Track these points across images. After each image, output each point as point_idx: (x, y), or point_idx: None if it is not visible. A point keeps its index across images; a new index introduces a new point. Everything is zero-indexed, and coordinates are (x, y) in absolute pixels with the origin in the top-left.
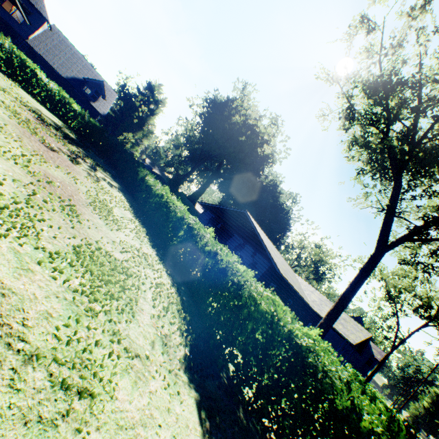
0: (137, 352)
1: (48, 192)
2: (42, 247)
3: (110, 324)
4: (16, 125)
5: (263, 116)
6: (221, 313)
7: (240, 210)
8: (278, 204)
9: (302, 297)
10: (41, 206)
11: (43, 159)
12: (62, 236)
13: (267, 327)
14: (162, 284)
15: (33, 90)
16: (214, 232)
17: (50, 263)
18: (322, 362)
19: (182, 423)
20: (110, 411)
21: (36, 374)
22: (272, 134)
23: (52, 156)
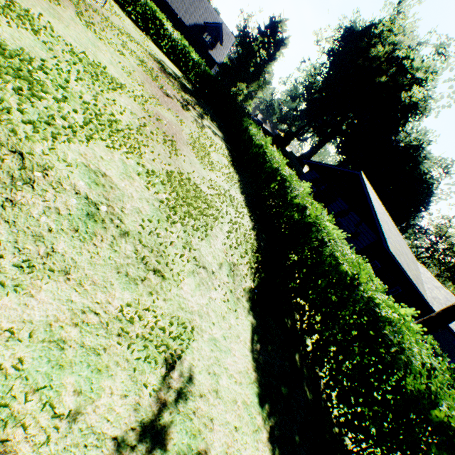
0: (205, 265)
1: (156, 127)
2: (142, 164)
3: (185, 235)
4: (142, 72)
5: (424, 43)
6: (296, 266)
7: (352, 171)
8: (418, 173)
9: (415, 287)
10: (148, 136)
11: (158, 102)
12: (159, 162)
13: (343, 289)
14: (241, 224)
15: (161, 43)
16: (315, 194)
17: (146, 177)
18: (402, 339)
19: (234, 332)
20: (175, 294)
21: (127, 246)
22: (433, 71)
23: (166, 101)
